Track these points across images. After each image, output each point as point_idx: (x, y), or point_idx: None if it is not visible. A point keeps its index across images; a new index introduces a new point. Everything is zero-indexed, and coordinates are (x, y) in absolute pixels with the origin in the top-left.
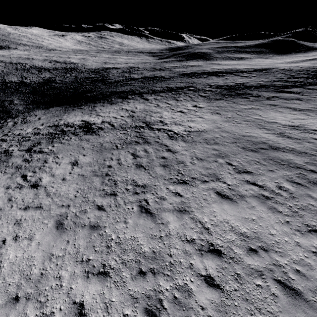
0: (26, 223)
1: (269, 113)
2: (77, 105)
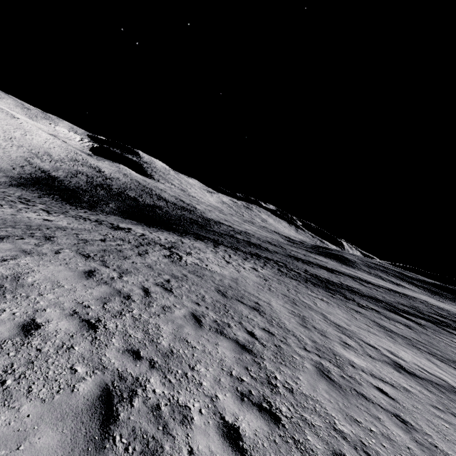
0: None
1: (334, 309)
2: (151, 226)
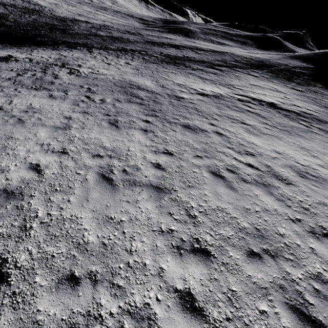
0: None
1: (178, 76)
2: (18, 46)
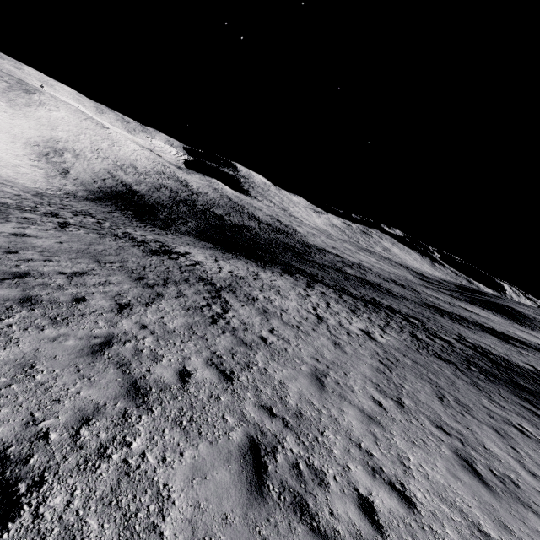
0: None
1: None
2: (228, 251)
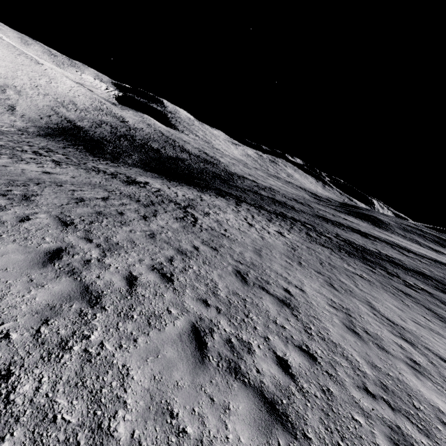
0: None
1: (379, 292)
2: (171, 180)
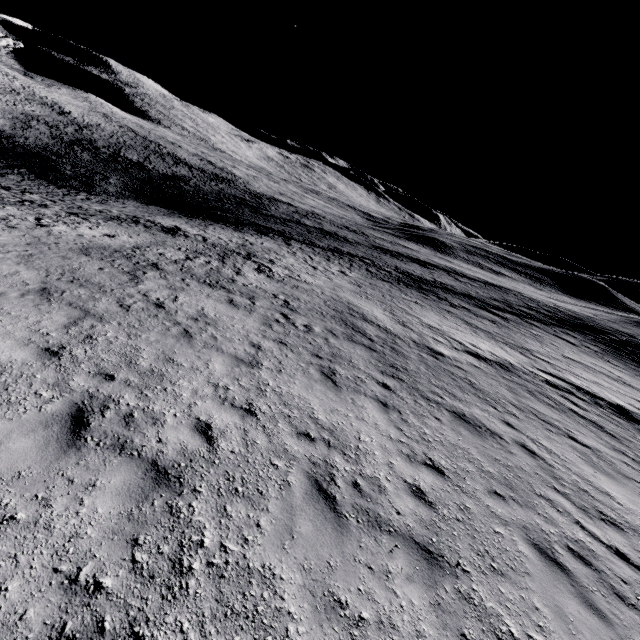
0: (1, 231)
1: (427, 312)
2: (190, 216)
